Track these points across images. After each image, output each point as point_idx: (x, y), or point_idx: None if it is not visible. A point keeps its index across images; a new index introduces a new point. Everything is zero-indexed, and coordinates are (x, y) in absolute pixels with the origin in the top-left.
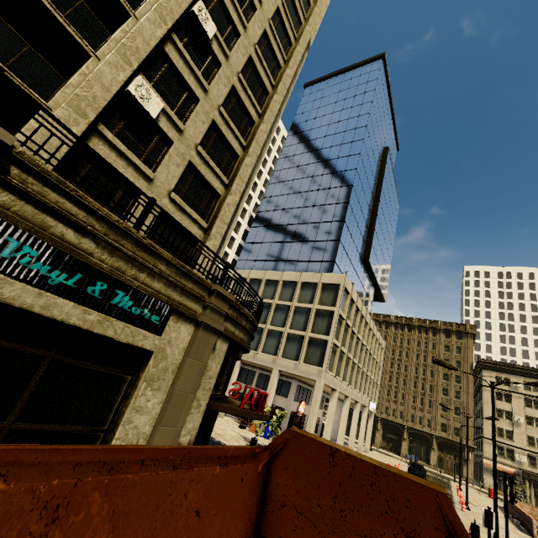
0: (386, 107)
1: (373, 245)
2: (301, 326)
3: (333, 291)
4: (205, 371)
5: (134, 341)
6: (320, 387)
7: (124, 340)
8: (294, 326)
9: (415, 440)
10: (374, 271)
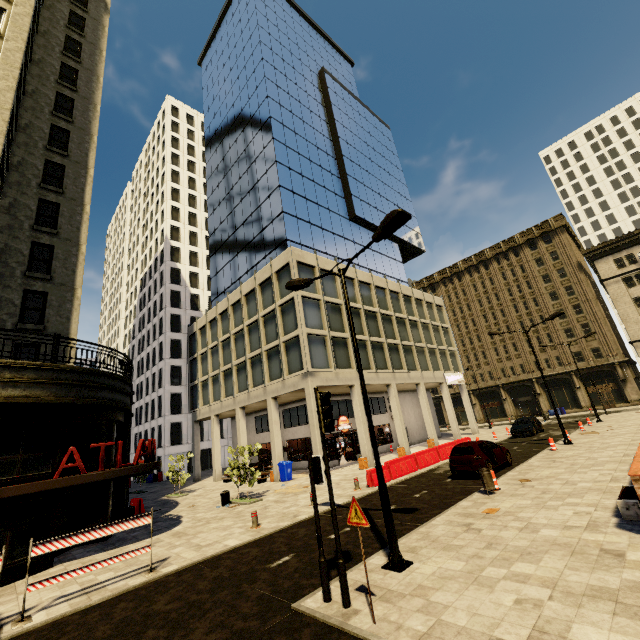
0: (294, 22)
1: (355, 193)
2: (274, 335)
3: (287, 274)
4: None
5: None
6: (310, 394)
7: None
8: (269, 340)
9: (553, 389)
10: (375, 223)
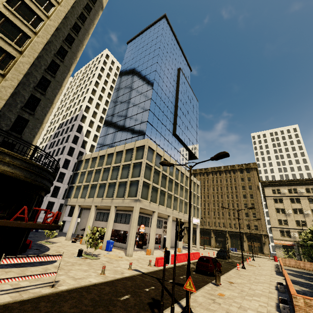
0: (174, 45)
1: (178, 124)
2: (126, 176)
3: (142, 150)
4: None
5: None
6: (136, 210)
7: None
8: (122, 177)
9: (234, 238)
10: (182, 139)
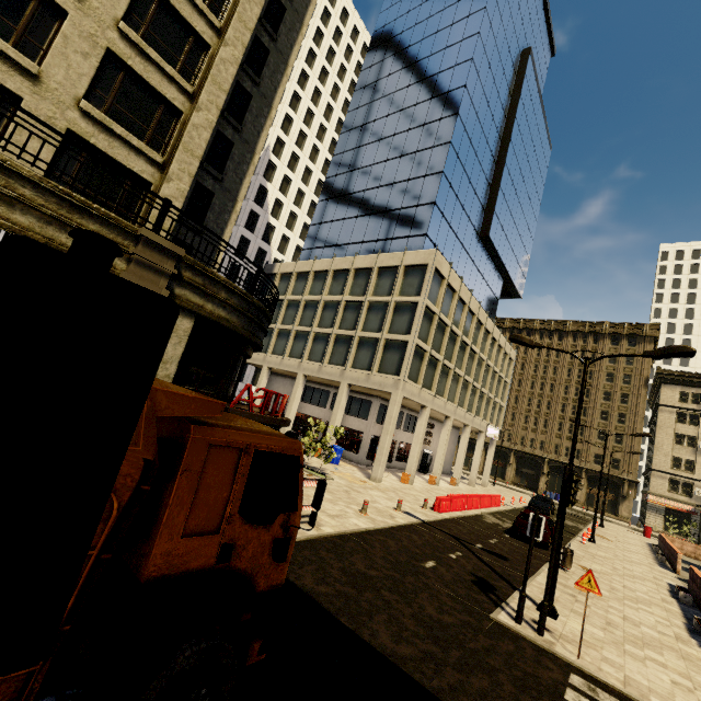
0: None
1: (497, 211)
2: (376, 327)
3: (419, 275)
4: None
5: None
6: (396, 401)
7: None
8: (368, 328)
9: (558, 475)
10: (499, 251)
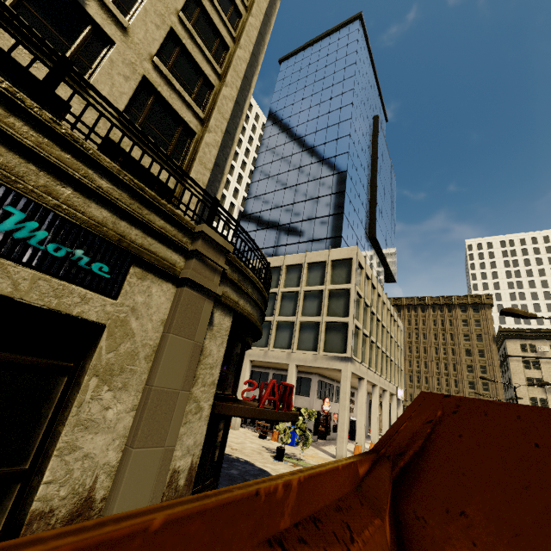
0: (369, 72)
1: (377, 219)
2: (314, 312)
3: (345, 267)
4: (202, 358)
5: (61, 306)
6: (348, 377)
7: (40, 303)
8: (306, 313)
9: None
10: (382, 247)
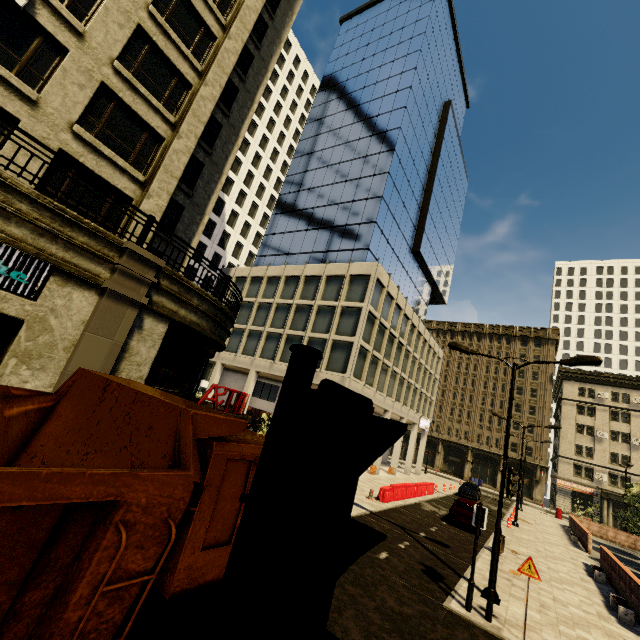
0: (448, 43)
1: (426, 230)
2: (324, 328)
3: (362, 283)
4: (128, 355)
5: None
6: None
7: None
8: (316, 329)
9: (481, 462)
10: (428, 264)
